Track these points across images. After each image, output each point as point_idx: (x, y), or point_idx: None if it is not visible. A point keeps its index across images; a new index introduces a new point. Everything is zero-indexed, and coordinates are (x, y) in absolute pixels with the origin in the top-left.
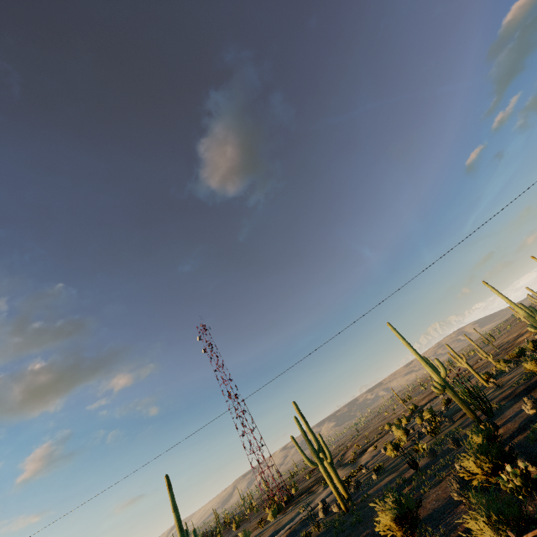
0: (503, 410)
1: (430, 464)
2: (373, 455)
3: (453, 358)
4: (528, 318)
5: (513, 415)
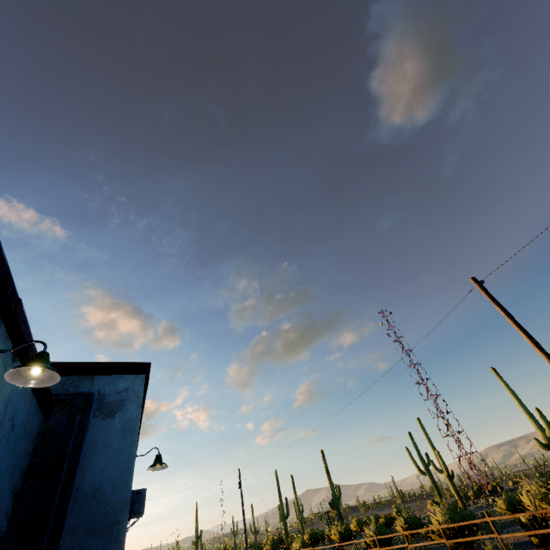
0: None
1: None
2: None
3: None
4: None
5: None
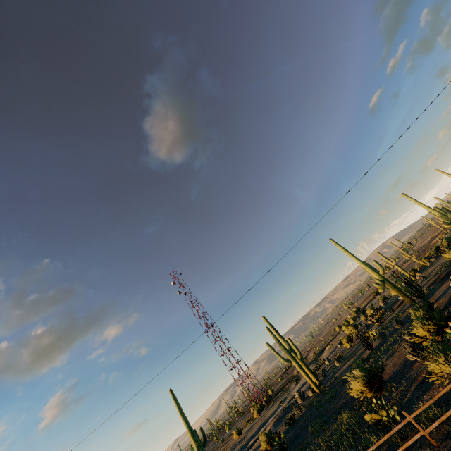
0: (433, 292)
1: (382, 344)
2: (331, 351)
3: (384, 263)
4: (442, 217)
5: (442, 293)
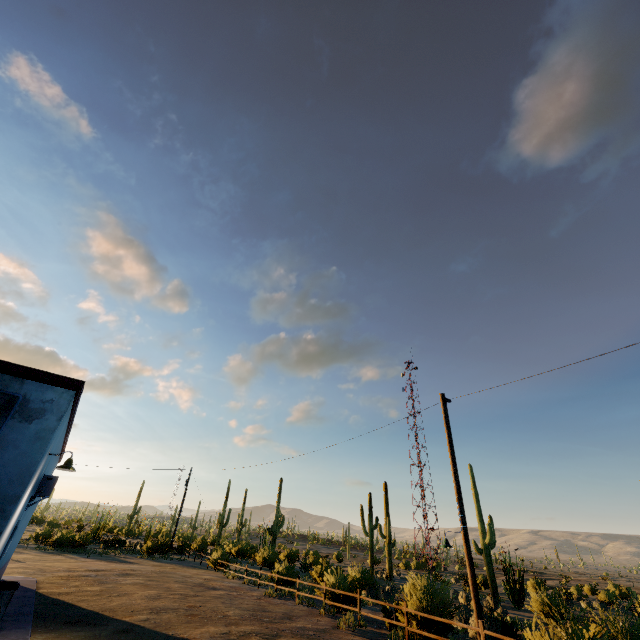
0: (530, 612)
1: None
2: None
3: None
4: None
5: None
